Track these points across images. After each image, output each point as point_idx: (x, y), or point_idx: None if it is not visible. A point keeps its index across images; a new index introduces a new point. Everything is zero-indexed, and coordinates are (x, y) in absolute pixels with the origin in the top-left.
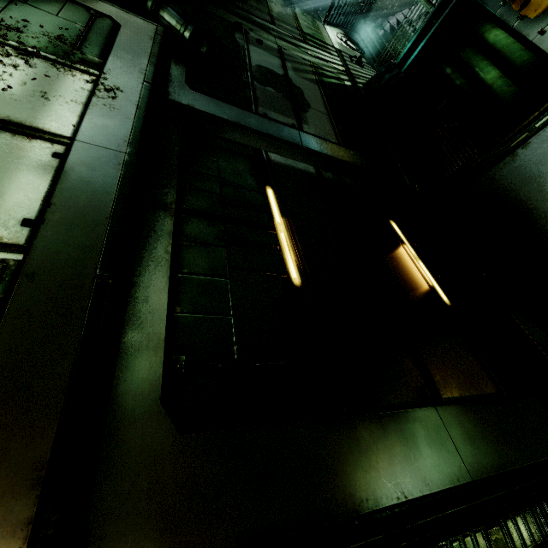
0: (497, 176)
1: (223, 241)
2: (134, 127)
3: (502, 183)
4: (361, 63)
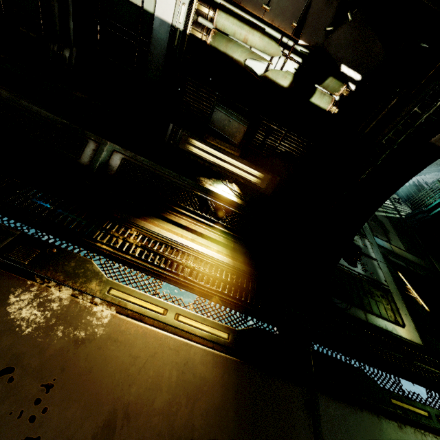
0: None
1: (401, 291)
2: (381, 255)
3: None
4: (400, 203)
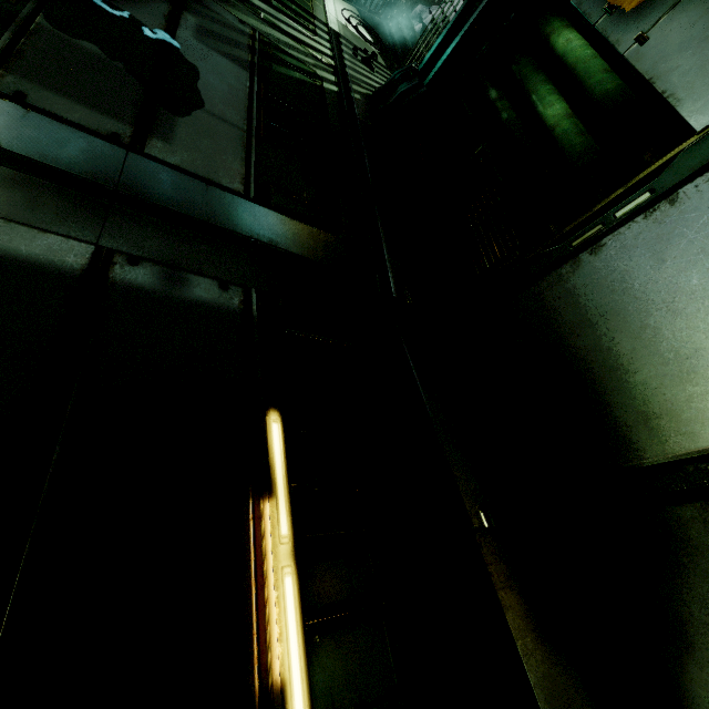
0: (545, 297)
1: None
2: None
3: (552, 312)
4: (371, 63)
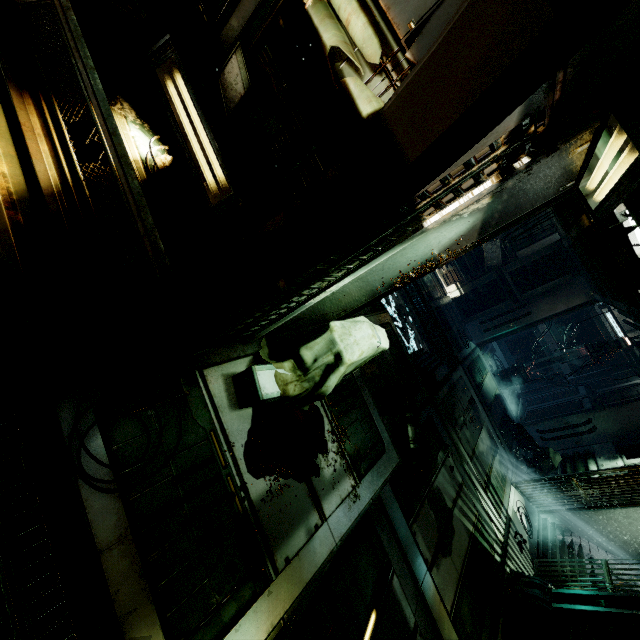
0: None
1: (325, 635)
2: (349, 528)
3: None
4: (522, 548)
